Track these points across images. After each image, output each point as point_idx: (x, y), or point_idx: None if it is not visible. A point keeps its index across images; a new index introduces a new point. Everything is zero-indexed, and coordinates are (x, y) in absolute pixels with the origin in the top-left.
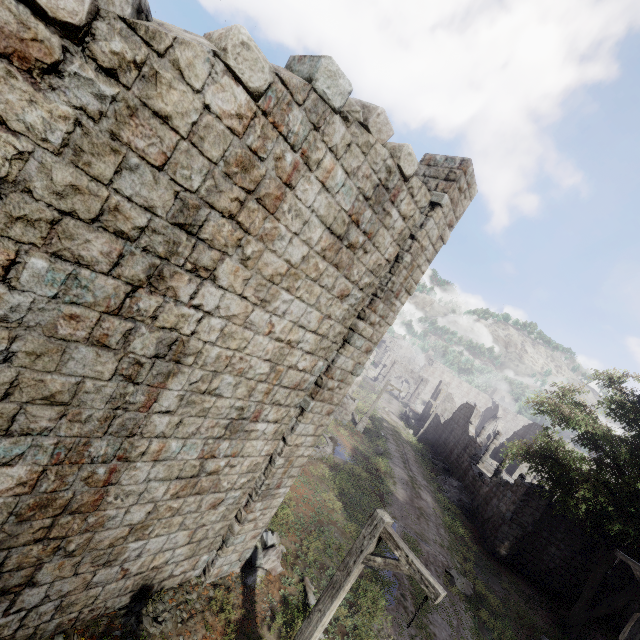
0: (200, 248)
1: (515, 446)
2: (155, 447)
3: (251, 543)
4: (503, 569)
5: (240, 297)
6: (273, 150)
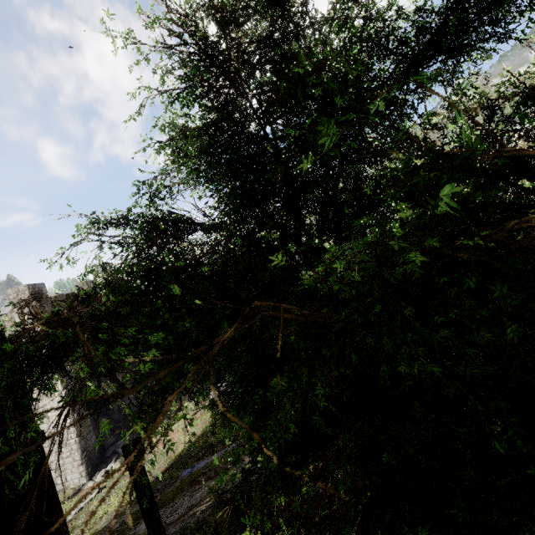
0: None
1: None
2: None
3: (82, 468)
4: None
5: None
6: None
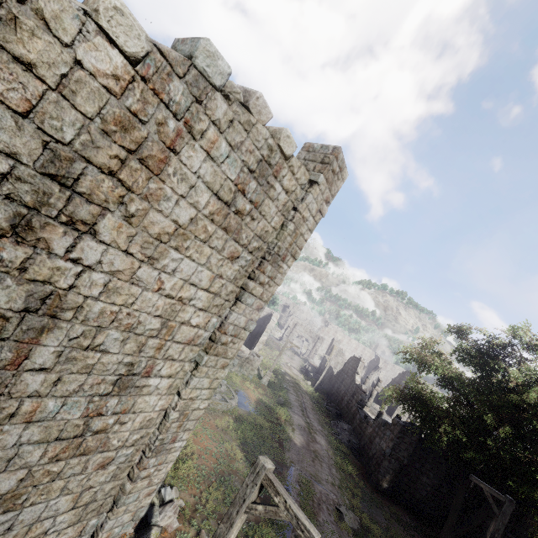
0: (76, 201)
1: (390, 390)
2: (27, 407)
3: (145, 501)
4: (385, 501)
5: (125, 253)
6: (154, 115)
